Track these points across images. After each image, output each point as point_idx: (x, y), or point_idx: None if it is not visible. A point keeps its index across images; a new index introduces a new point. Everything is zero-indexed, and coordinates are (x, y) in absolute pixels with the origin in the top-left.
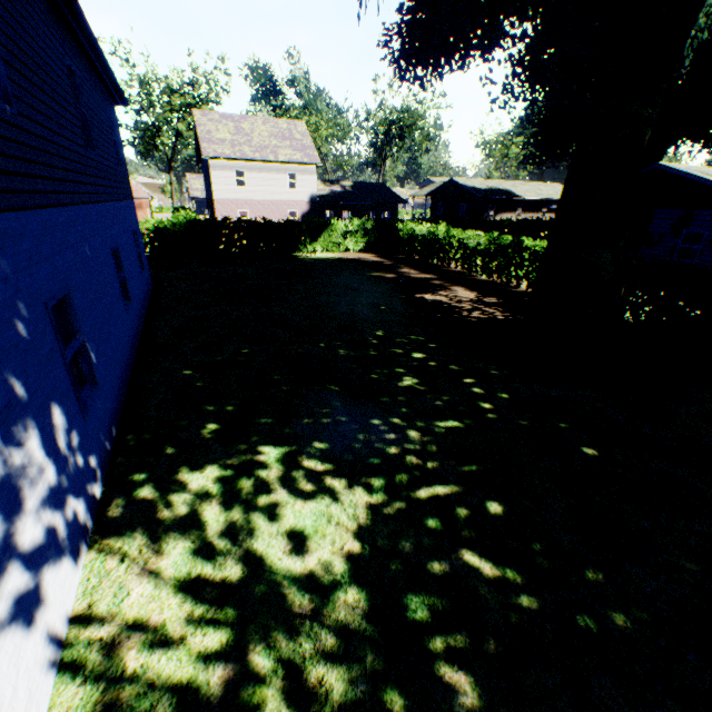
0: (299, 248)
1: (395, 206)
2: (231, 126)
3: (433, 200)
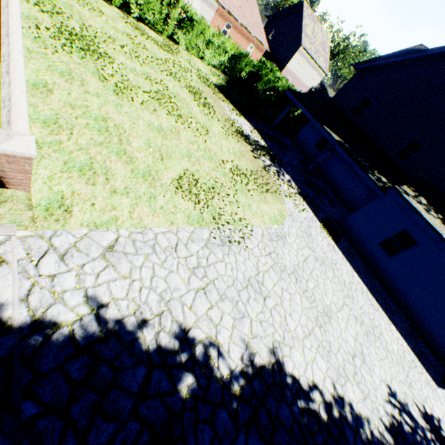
0: None
1: None
2: (312, 25)
3: None
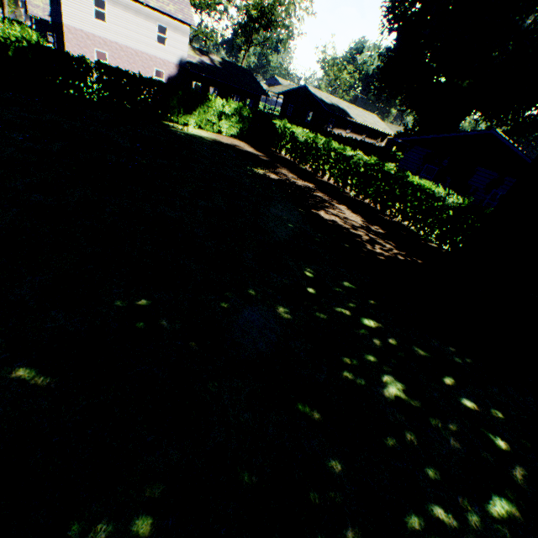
0: (171, 117)
1: (258, 96)
2: None
3: (285, 100)
